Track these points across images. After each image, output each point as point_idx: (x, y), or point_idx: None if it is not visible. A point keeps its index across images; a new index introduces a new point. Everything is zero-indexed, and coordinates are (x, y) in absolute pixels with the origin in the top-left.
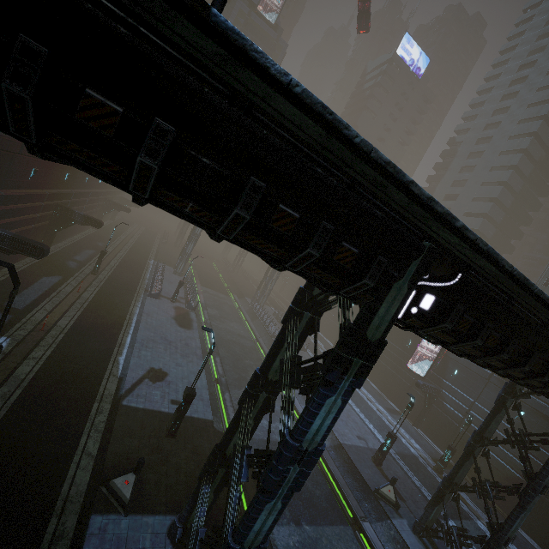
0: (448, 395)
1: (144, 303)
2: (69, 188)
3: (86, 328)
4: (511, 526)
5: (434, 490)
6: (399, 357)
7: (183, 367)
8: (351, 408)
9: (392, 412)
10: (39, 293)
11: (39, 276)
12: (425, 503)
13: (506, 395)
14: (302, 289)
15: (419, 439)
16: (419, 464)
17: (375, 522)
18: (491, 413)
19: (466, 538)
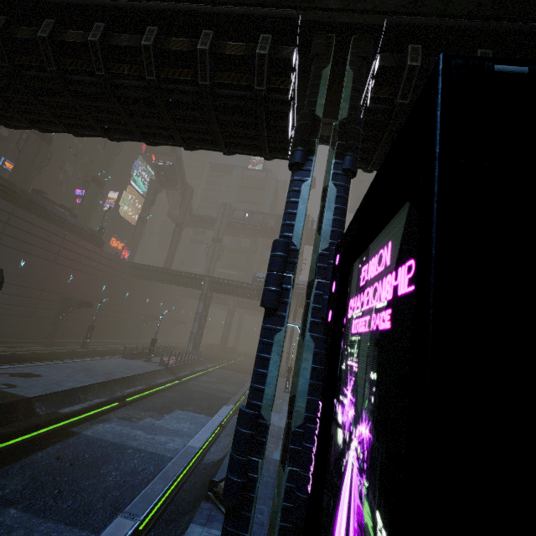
0: None
1: (108, 358)
2: (79, 289)
3: (10, 356)
4: (261, 376)
5: None
6: None
7: (71, 378)
8: None
9: None
10: (6, 346)
11: (25, 343)
12: None
13: None
14: None
15: None
16: None
17: None
18: None
19: None
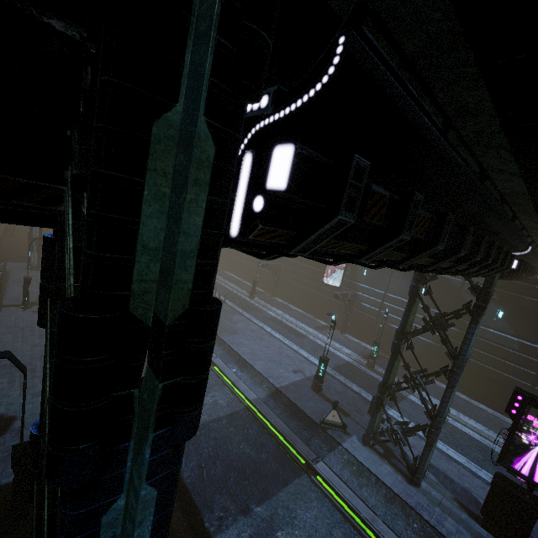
0: (363, 296)
1: None
2: None
3: None
4: (446, 407)
5: (371, 387)
6: (314, 276)
7: None
8: (282, 344)
9: (321, 329)
10: None
11: None
12: (368, 406)
13: (418, 284)
14: (45, 239)
15: (349, 344)
16: (354, 368)
17: (328, 455)
18: (407, 307)
19: (409, 429)
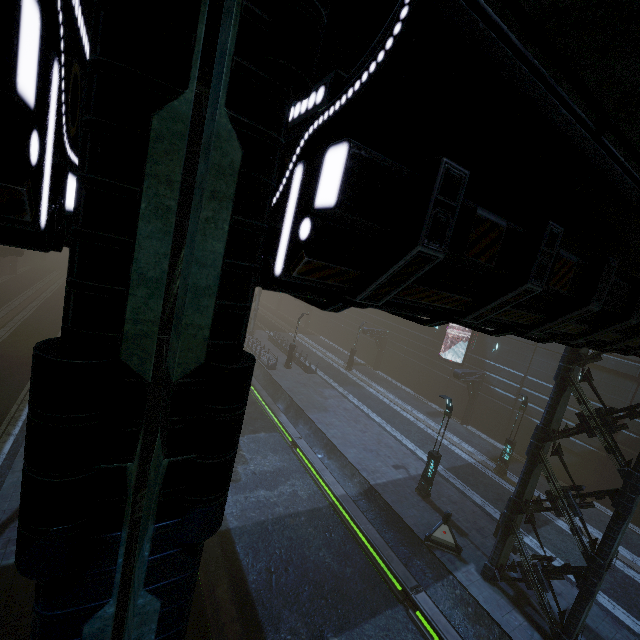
0: (493, 377)
1: None
2: None
3: None
4: (612, 545)
5: (500, 501)
6: (429, 347)
7: None
8: (382, 430)
9: (434, 415)
10: None
11: None
12: (493, 526)
13: (570, 365)
14: None
15: (472, 439)
16: (477, 472)
17: (433, 584)
18: (554, 395)
19: (553, 568)
